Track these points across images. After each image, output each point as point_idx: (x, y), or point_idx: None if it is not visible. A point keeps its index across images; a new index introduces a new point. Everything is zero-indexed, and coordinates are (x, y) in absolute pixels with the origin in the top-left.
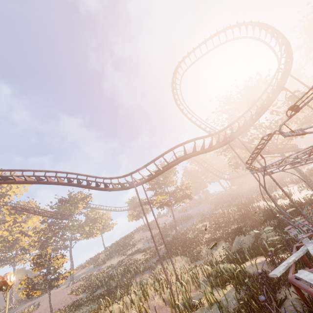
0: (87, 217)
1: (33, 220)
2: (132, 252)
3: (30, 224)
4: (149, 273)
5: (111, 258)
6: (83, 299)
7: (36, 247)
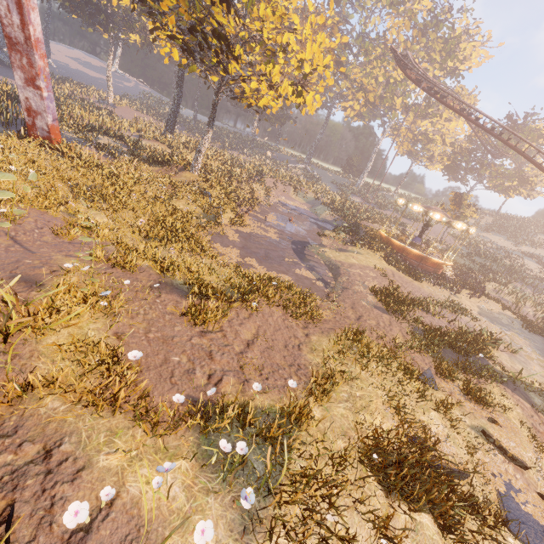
0: (520, 172)
1: (457, 124)
2: (527, 253)
3: (451, 127)
4: (532, 291)
5: (497, 233)
6: (464, 253)
7: (442, 161)
